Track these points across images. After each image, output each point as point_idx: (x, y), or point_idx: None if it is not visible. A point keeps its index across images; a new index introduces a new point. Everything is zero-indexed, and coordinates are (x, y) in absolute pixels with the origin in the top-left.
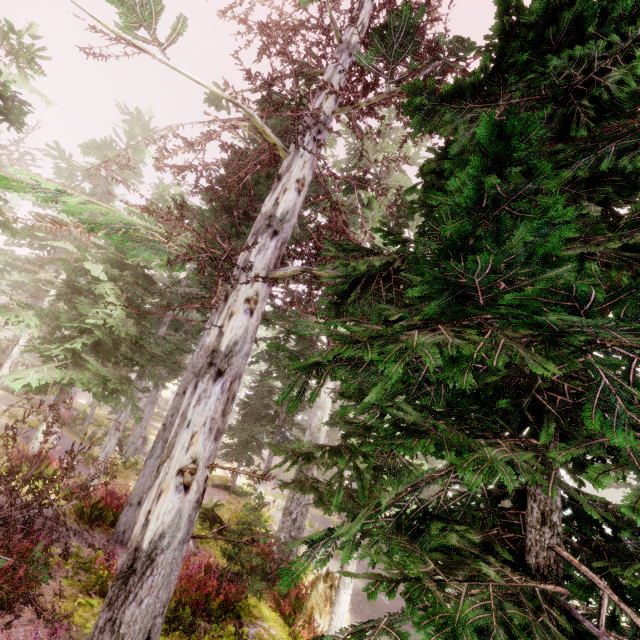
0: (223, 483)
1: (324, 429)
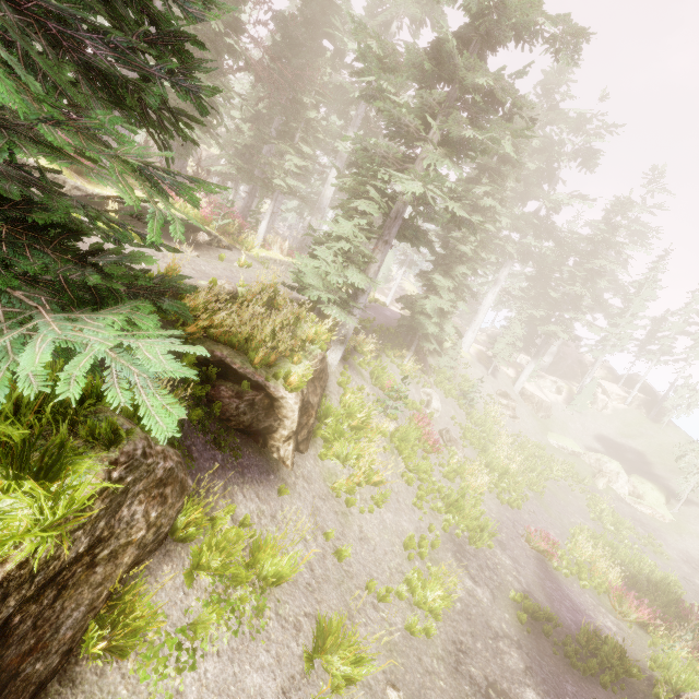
0: None
1: (329, 197)
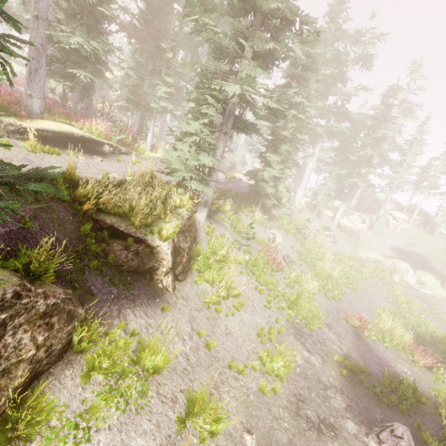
0: None
1: None
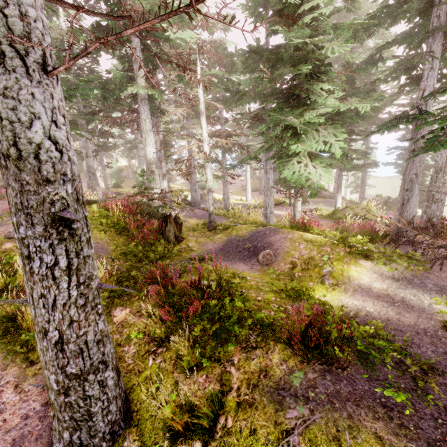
0: (278, 202)
1: None
